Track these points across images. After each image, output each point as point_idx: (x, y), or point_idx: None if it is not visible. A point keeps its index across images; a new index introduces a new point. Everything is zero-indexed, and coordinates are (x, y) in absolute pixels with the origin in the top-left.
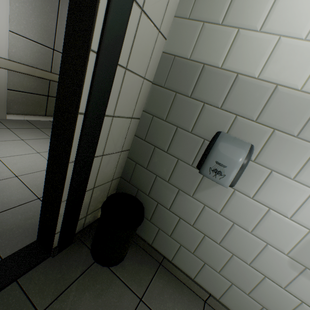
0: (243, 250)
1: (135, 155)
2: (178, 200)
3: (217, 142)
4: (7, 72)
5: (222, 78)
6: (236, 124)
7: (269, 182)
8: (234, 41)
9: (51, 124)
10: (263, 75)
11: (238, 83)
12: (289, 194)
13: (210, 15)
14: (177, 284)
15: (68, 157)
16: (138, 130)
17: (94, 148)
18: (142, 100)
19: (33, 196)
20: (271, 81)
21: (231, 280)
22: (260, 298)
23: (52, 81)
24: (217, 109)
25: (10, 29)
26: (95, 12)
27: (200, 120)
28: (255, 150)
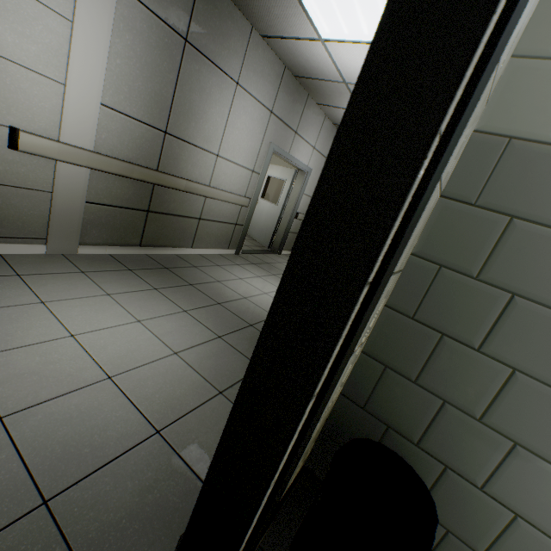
0: None
1: (385, 349)
2: (513, 470)
3: None
4: (88, 173)
5: None
6: None
7: None
8: None
9: (150, 260)
10: None
11: None
12: None
13: None
14: None
15: (314, 388)
16: (396, 294)
17: (350, 355)
18: (419, 231)
19: (146, 426)
20: None
21: None
22: None
23: (158, 185)
24: None
25: (102, 101)
26: (480, 38)
27: None
28: None
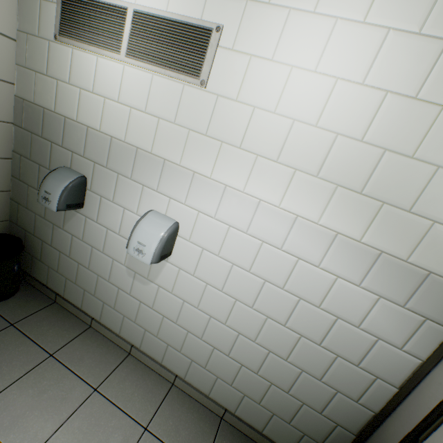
0: (103, 270)
1: (17, 196)
2: (56, 235)
3: (50, 175)
4: None
5: (57, 120)
6: (74, 160)
7: (102, 207)
8: (57, 90)
9: None
10: (79, 119)
11: (67, 125)
12: (114, 214)
13: (39, 66)
14: (65, 315)
15: None
16: (13, 170)
17: None
18: (4, 140)
19: None
20: (84, 124)
21: (103, 299)
22: (121, 309)
23: None
24: (60, 147)
25: None
26: None
27: (53, 158)
28: (89, 181)
